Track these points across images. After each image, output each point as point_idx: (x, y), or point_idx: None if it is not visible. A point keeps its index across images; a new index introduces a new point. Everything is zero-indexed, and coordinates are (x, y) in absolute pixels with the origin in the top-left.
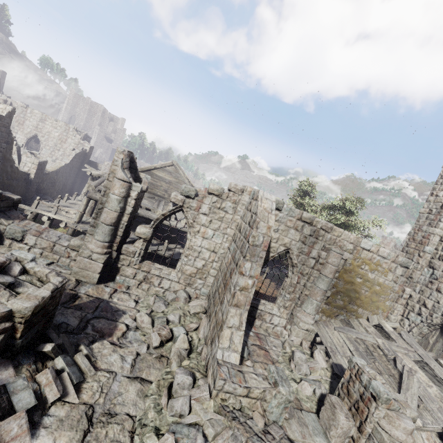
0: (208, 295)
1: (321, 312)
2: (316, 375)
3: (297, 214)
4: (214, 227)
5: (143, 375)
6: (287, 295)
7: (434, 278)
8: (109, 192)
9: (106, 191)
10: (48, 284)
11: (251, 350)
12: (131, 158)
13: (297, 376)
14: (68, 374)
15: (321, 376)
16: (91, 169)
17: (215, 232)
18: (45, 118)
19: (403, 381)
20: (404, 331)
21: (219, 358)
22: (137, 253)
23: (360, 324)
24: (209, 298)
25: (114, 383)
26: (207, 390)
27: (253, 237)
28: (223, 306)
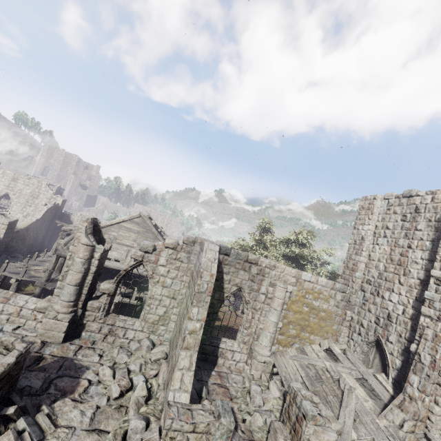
0: (170, 340)
1: (277, 343)
2: (269, 405)
3: (243, 257)
4: (172, 276)
5: (101, 426)
6: (245, 331)
7: (365, 300)
8: (74, 255)
9: (71, 255)
10: (14, 351)
11: (211, 389)
12: (95, 223)
13: (251, 409)
14: (29, 434)
15: (273, 406)
16: (62, 224)
17: (173, 281)
18: (17, 177)
19: (344, 399)
20: (350, 351)
21: (170, 399)
22: (102, 308)
23: (312, 350)
24: (170, 343)
25: (73, 437)
26: (157, 430)
27: (198, 285)
28: (177, 350)
